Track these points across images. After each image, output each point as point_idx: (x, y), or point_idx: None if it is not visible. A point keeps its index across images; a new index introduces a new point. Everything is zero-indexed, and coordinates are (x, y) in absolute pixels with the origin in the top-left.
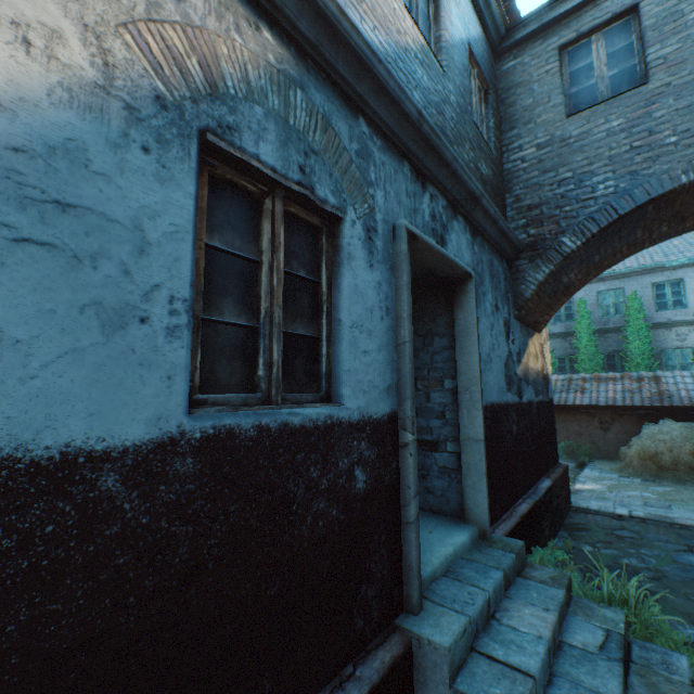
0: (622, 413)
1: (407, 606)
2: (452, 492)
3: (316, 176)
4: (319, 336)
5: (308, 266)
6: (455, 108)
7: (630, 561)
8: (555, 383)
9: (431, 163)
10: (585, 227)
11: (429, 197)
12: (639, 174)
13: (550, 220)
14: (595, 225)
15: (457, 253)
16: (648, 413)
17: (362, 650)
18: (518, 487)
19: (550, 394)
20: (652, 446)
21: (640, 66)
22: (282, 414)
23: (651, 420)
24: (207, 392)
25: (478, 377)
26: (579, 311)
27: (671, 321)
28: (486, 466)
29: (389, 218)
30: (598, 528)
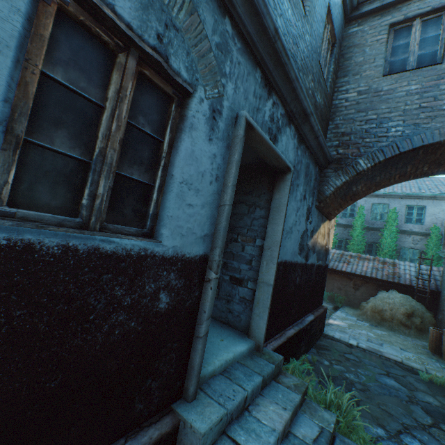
0: (369, 281)
1: (184, 395)
2: (245, 315)
3: (173, 48)
4: (153, 184)
5: (155, 125)
6: (308, 46)
7: (350, 375)
8: (333, 254)
9: (278, 76)
10: (375, 155)
11: (272, 104)
12: (420, 126)
13: (354, 146)
14: (383, 155)
15: (284, 151)
16: (384, 284)
17: (138, 426)
18: (291, 318)
19: (327, 261)
20: (381, 305)
21: (440, 50)
22: (95, 240)
23: (384, 288)
24: (21, 207)
25: (279, 242)
26: (358, 213)
27: (412, 231)
28: (270, 303)
29: (235, 108)
30: (335, 350)
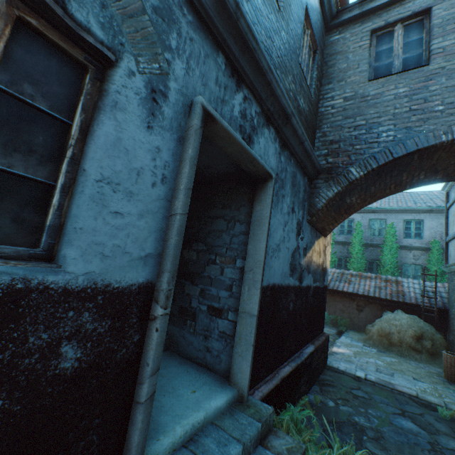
0: (372, 301)
1: None
2: (225, 355)
3: None
4: (53, 183)
5: (56, 100)
6: (285, 44)
7: (359, 419)
8: (333, 274)
9: (247, 65)
10: (368, 162)
11: (243, 98)
12: (412, 129)
13: (344, 153)
14: (376, 162)
15: (263, 155)
16: (389, 304)
17: None
18: (286, 352)
19: (325, 282)
20: (387, 327)
21: (425, 52)
22: None
23: (389, 309)
24: None
25: (262, 261)
26: (356, 229)
27: (412, 246)
28: (255, 338)
29: (188, 93)
30: (341, 386)
